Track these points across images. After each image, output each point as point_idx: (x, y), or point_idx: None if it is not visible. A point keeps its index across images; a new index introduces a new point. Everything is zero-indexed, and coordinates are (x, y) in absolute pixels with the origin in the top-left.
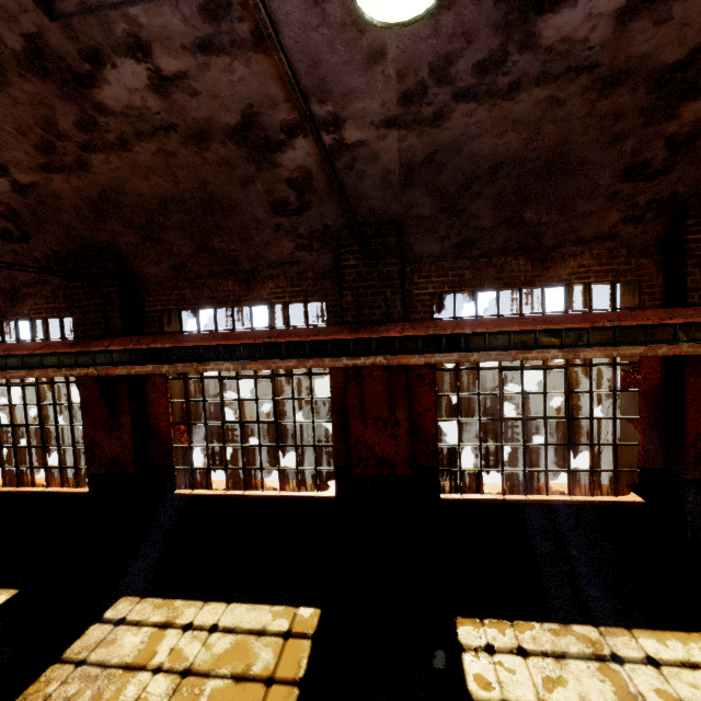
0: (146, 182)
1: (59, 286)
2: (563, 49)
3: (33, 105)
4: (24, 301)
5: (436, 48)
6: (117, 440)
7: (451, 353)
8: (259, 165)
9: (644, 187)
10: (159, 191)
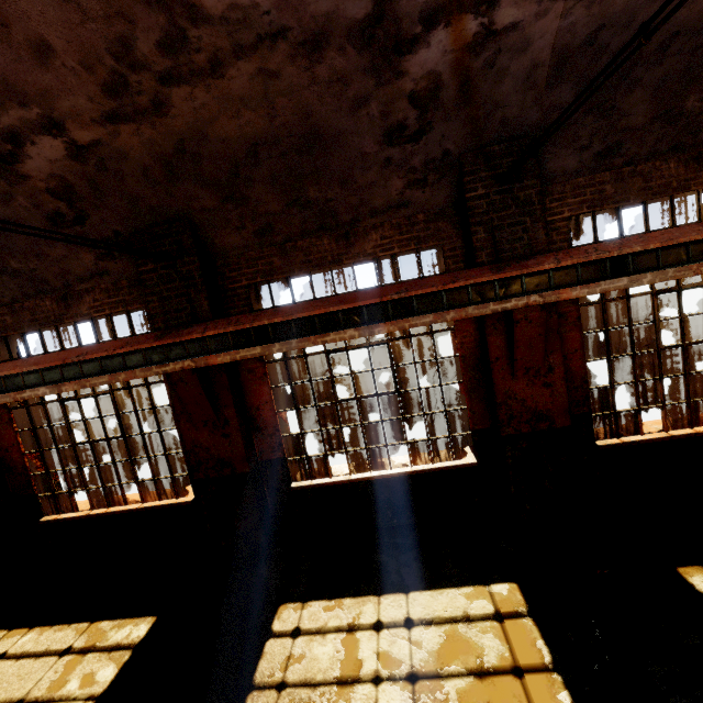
0: (234, 121)
1: (121, 275)
2: None
3: (107, 20)
4: (81, 299)
5: None
6: (224, 439)
7: (620, 278)
8: (378, 78)
9: None
10: (249, 131)
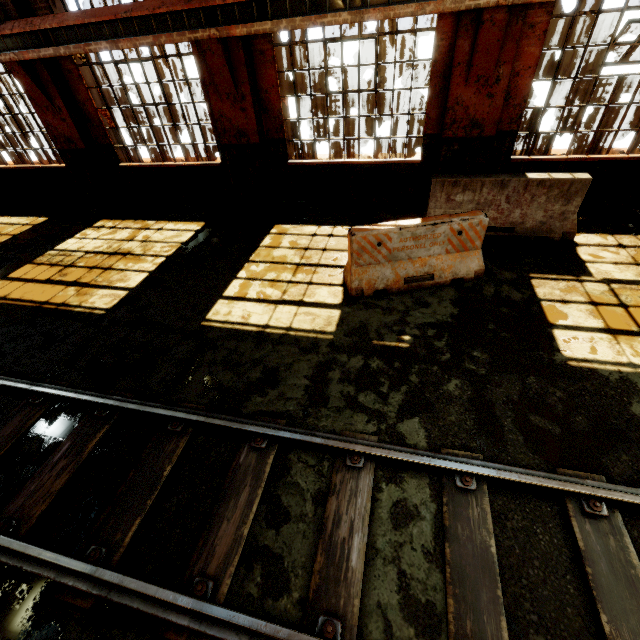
0: None
1: None
2: None
3: None
4: None
5: None
6: None
7: (48, 48)
8: None
9: None
10: None
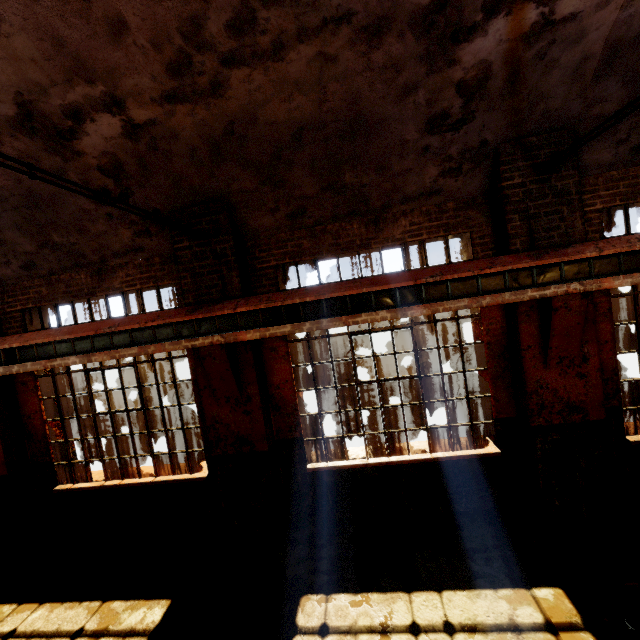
0: (285, 105)
1: (154, 252)
2: None
3: None
4: (114, 274)
5: None
6: (245, 415)
7: None
8: (431, 65)
9: None
10: (297, 116)
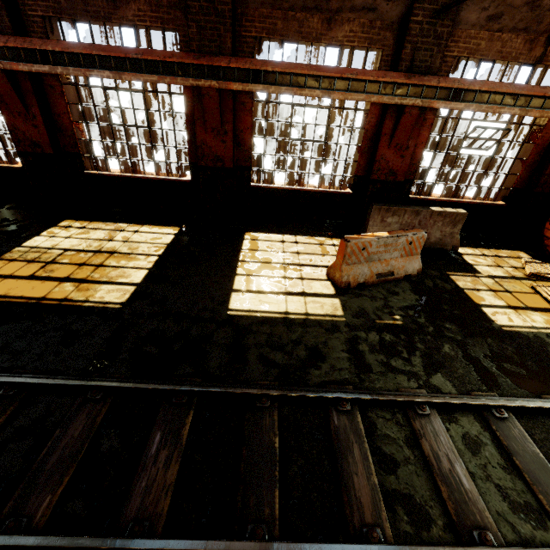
0: None
1: None
2: None
3: None
4: None
5: None
6: None
7: (44, 65)
8: None
9: None
10: None
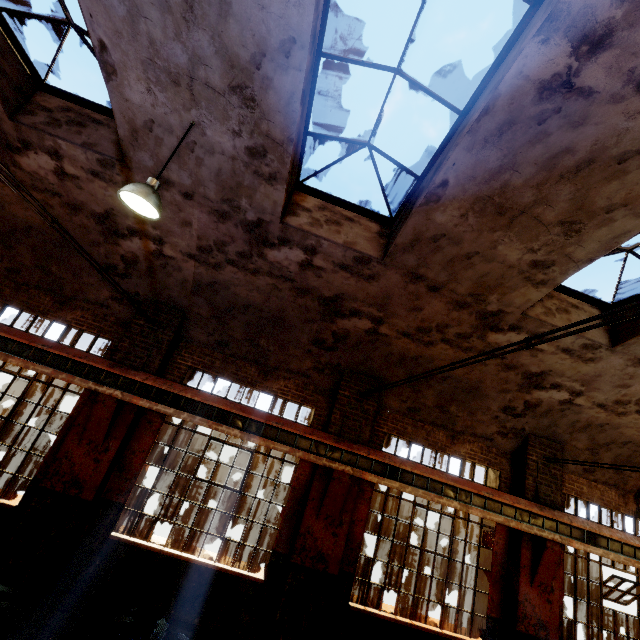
0: (24, 211)
1: None
2: (278, 266)
3: None
4: None
5: (218, 235)
6: None
7: (171, 407)
8: (106, 239)
9: (324, 353)
10: (30, 220)
